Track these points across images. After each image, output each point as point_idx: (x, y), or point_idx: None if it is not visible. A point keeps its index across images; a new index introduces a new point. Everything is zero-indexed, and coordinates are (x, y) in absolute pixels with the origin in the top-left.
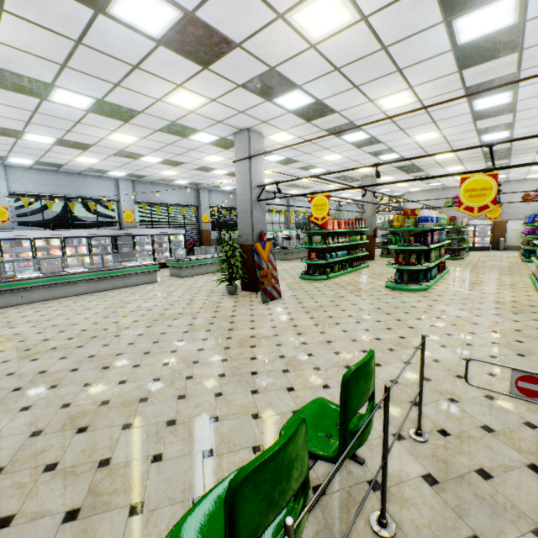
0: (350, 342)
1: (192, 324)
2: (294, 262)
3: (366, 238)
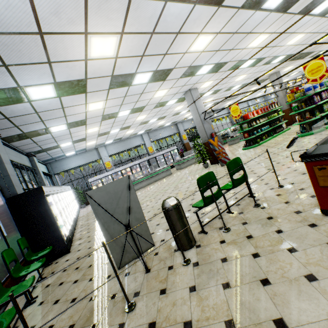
0: (263, 168)
1: (191, 182)
2: (240, 143)
3: (285, 111)
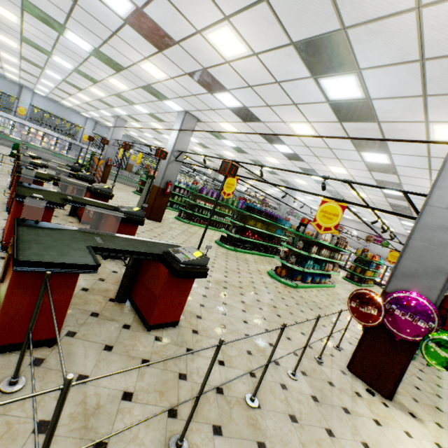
0: None
1: None
2: None
3: None
